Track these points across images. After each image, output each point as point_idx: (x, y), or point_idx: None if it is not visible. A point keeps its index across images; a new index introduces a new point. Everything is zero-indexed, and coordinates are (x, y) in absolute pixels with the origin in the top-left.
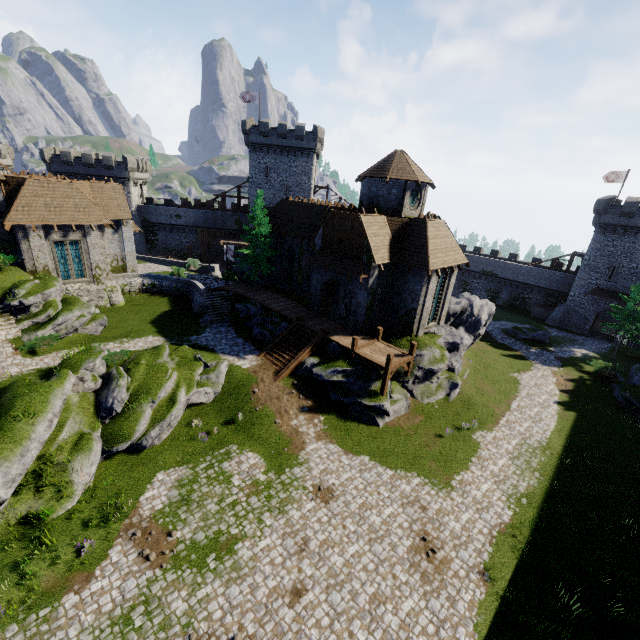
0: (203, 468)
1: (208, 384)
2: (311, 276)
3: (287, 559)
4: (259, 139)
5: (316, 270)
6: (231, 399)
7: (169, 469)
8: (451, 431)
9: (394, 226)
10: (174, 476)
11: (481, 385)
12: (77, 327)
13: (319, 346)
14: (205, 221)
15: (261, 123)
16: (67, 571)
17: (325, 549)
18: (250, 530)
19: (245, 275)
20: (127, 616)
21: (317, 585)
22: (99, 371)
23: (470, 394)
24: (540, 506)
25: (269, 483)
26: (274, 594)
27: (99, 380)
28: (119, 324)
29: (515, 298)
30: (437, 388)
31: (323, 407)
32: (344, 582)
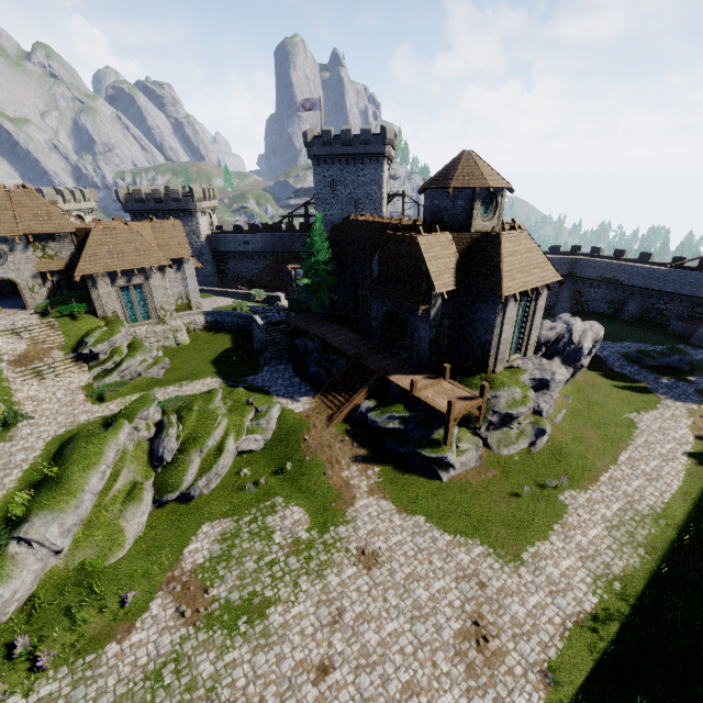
0: (247, 521)
1: (258, 431)
2: (371, 306)
3: (318, 630)
4: (322, 150)
5: (375, 300)
6: (281, 446)
7: (214, 521)
8: (530, 490)
9: (461, 244)
10: (218, 529)
11: (581, 430)
12: (140, 372)
13: (378, 386)
14: (273, 245)
15: (323, 132)
16: (112, 620)
17: (360, 623)
18: (284, 594)
19: (306, 306)
20: (159, 672)
21: (346, 664)
22: (154, 419)
23: (564, 442)
24: (639, 594)
25: (311, 542)
26: (300, 668)
27: (152, 429)
28: (182, 365)
29: (647, 310)
30: (518, 435)
31: (379, 457)
32: (376, 664)
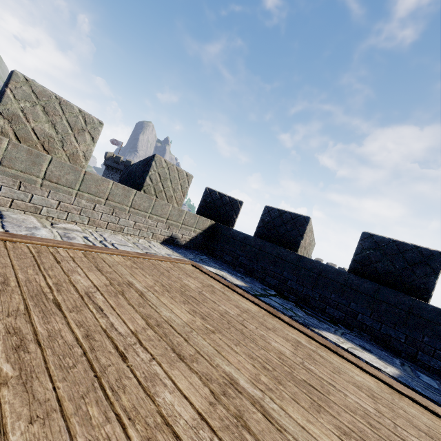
0: None
1: None
2: None
3: None
4: (113, 164)
5: None
6: None
7: None
8: None
9: None
10: None
11: None
12: None
13: None
14: None
15: (116, 156)
16: None
17: None
18: None
19: None
20: None
21: None
22: None
23: None
24: None
25: None
26: None
27: None
28: None
29: None
30: None
31: None
32: None
